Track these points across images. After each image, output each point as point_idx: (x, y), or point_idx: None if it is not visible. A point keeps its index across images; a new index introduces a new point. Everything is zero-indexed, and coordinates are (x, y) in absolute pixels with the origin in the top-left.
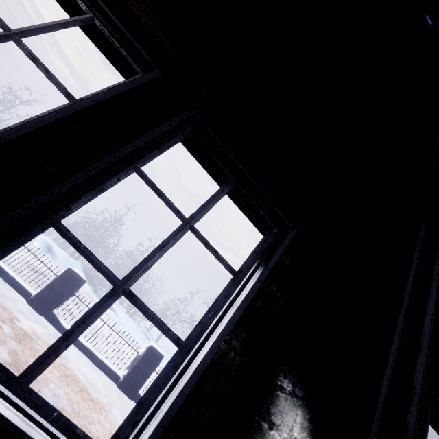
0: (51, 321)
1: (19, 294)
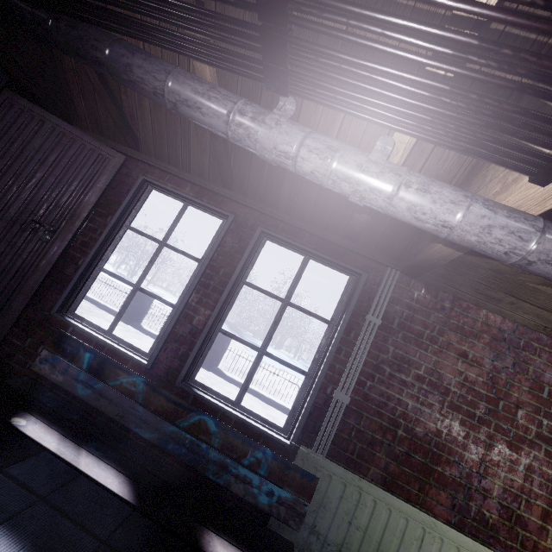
0: (136, 327)
1: (111, 315)
